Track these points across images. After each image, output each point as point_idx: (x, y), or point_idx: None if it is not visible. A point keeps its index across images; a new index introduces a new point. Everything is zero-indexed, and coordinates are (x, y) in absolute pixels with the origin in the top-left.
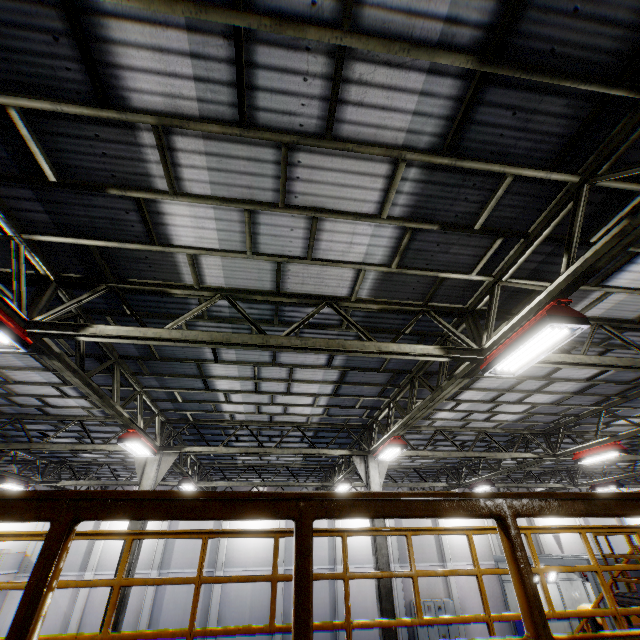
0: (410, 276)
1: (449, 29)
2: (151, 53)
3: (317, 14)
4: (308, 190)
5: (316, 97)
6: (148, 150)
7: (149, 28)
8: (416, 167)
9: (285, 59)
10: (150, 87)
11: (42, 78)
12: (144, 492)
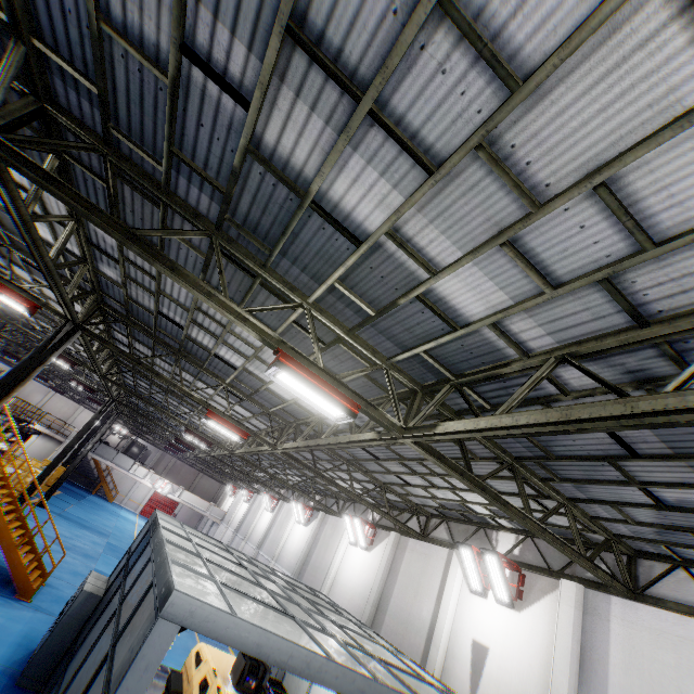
0: None
1: None
2: None
3: None
4: None
5: None
6: None
7: None
8: None
9: None
10: None
11: None
12: None
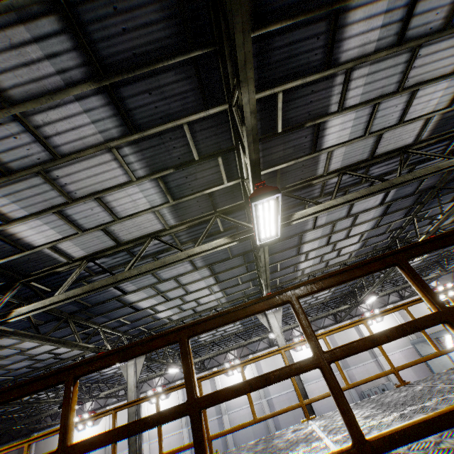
0: (189, 201)
1: (64, 75)
2: None
3: None
4: (78, 187)
5: (31, 142)
6: None
7: None
8: (126, 146)
9: None
10: None
11: None
12: None
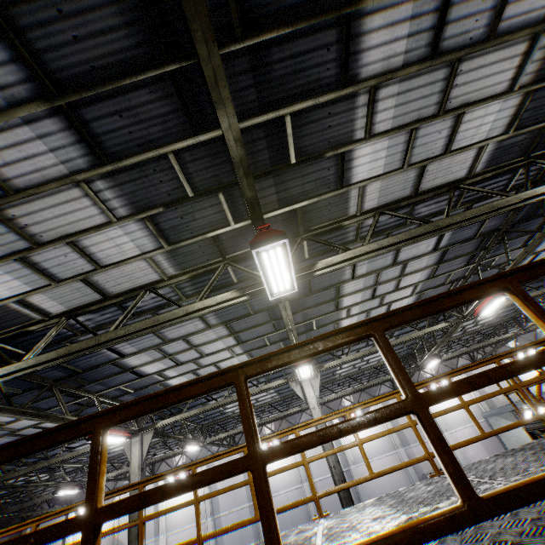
0: (190, 246)
1: (6, 93)
2: None
3: None
4: (44, 228)
5: None
6: None
7: None
8: (98, 180)
9: None
10: None
11: None
12: None
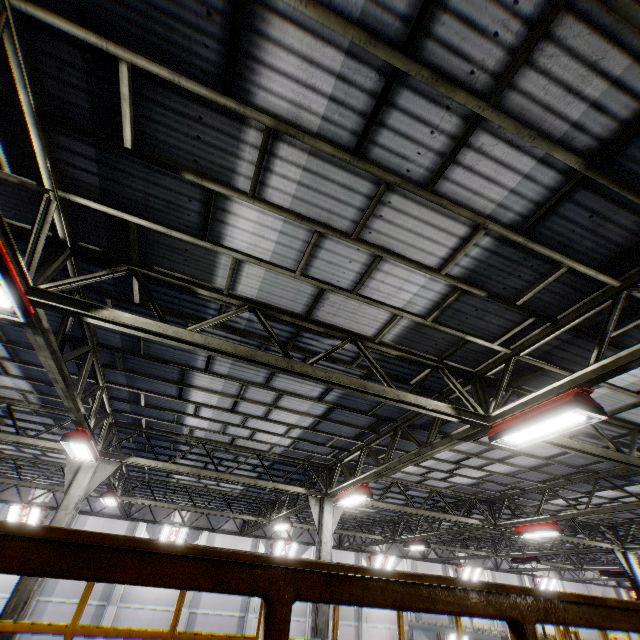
0: (438, 332)
1: (572, 131)
2: (300, 61)
3: (471, 81)
4: (384, 230)
5: (434, 150)
6: (247, 147)
7: (310, 38)
8: (490, 237)
9: (423, 109)
10: (281, 91)
11: (172, 45)
12: (372, 569)
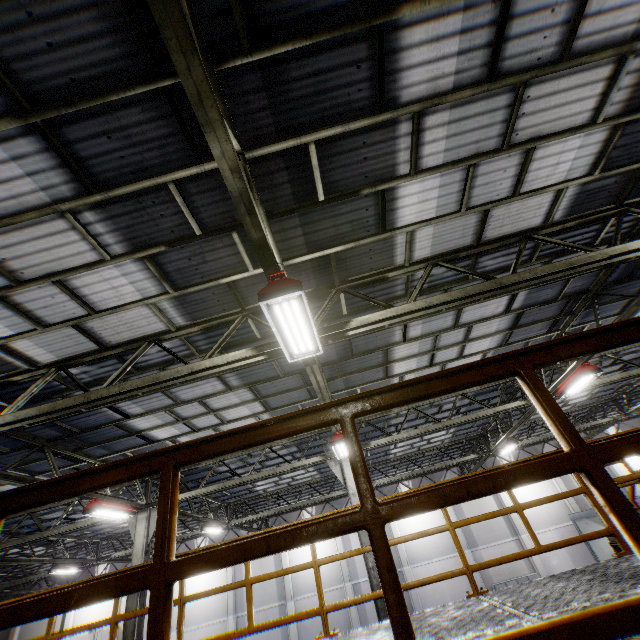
0: (201, 292)
1: None
2: None
3: None
4: (26, 264)
5: None
6: None
7: None
8: (87, 211)
9: None
10: None
11: None
12: None
